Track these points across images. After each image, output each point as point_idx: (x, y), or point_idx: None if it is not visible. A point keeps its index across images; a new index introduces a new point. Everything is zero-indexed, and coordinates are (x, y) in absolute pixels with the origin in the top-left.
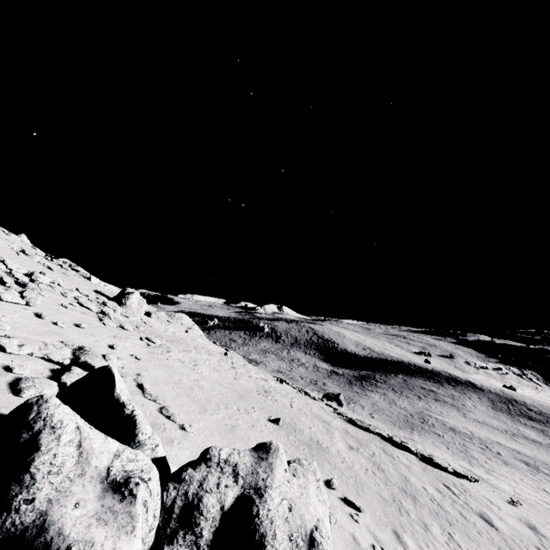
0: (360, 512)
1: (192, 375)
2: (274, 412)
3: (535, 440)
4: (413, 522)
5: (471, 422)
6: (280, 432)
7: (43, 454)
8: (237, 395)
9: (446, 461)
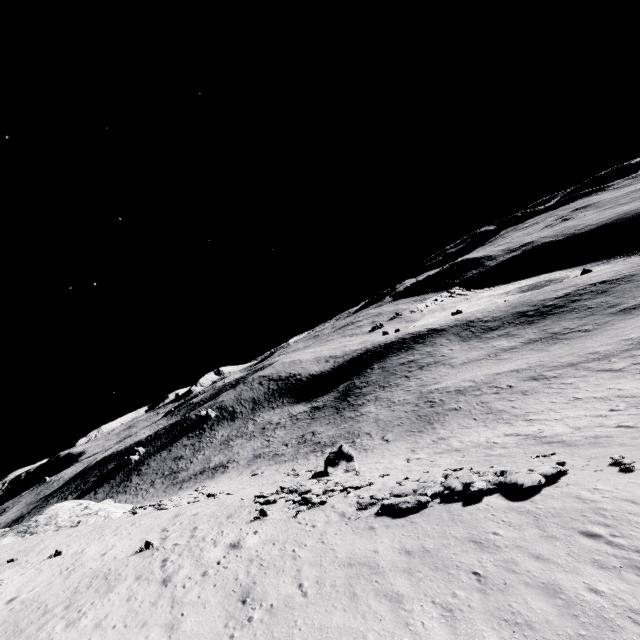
0: None
1: None
2: None
3: (511, 347)
4: None
5: (461, 369)
6: None
7: None
8: None
9: (491, 441)
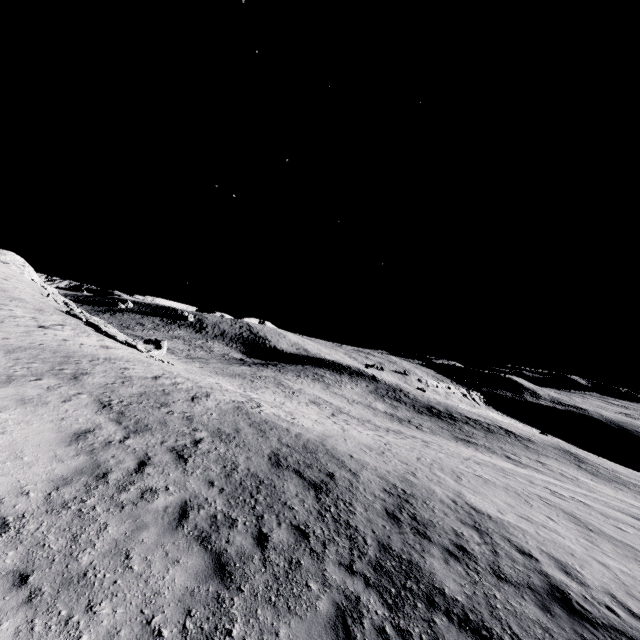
0: None
1: None
2: None
3: (376, 408)
4: None
5: (324, 391)
6: None
7: None
8: None
9: (207, 379)
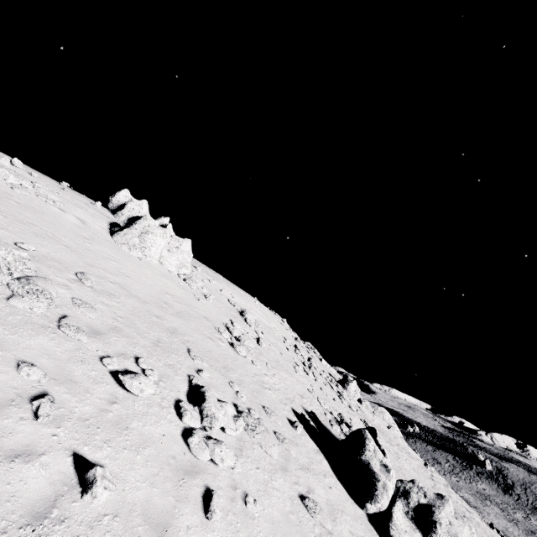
0: None
1: (396, 462)
2: None
3: None
4: None
5: None
6: None
7: (367, 444)
8: None
9: None
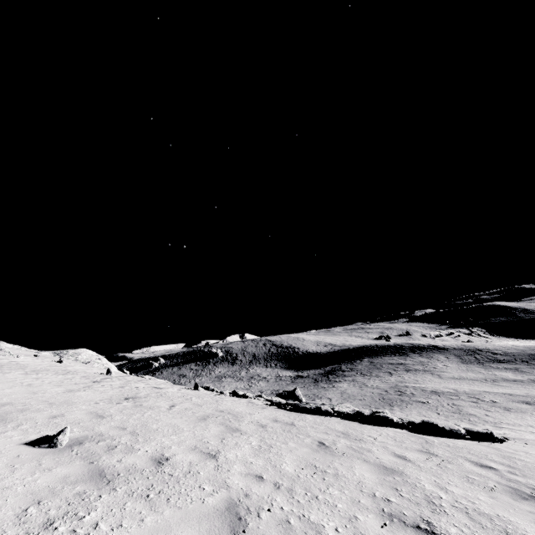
0: None
1: None
2: (90, 424)
3: (516, 379)
4: None
5: (449, 381)
6: (29, 465)
7: None
8: (5, 412)
9: None
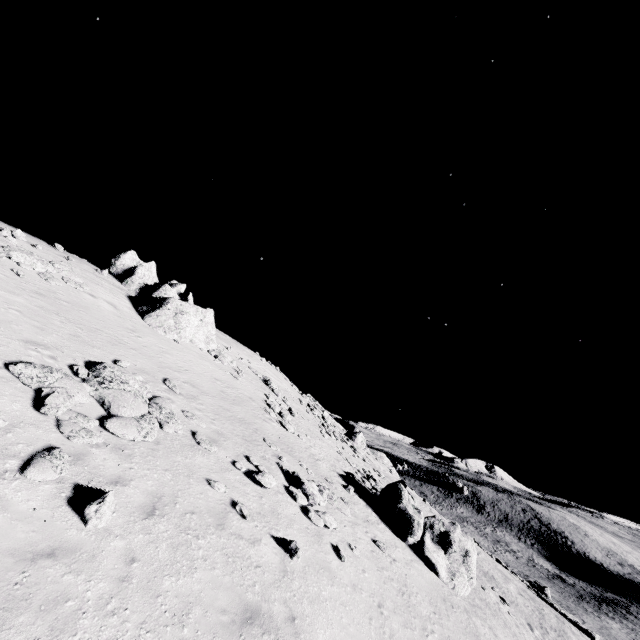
0: (507, 605)
1: None
2: None
3: None
4: (549, 635)
5: None
6: None
7: (403, 495)
8: None
9: None
